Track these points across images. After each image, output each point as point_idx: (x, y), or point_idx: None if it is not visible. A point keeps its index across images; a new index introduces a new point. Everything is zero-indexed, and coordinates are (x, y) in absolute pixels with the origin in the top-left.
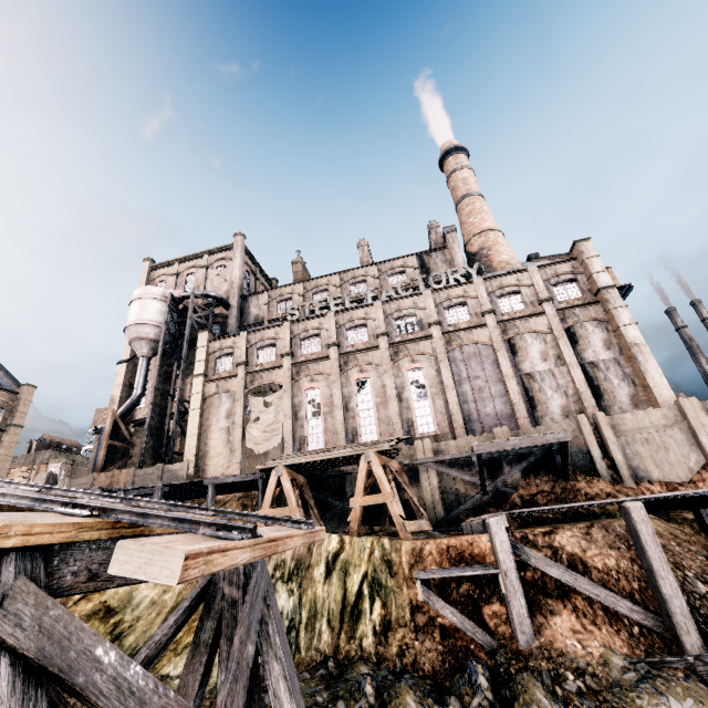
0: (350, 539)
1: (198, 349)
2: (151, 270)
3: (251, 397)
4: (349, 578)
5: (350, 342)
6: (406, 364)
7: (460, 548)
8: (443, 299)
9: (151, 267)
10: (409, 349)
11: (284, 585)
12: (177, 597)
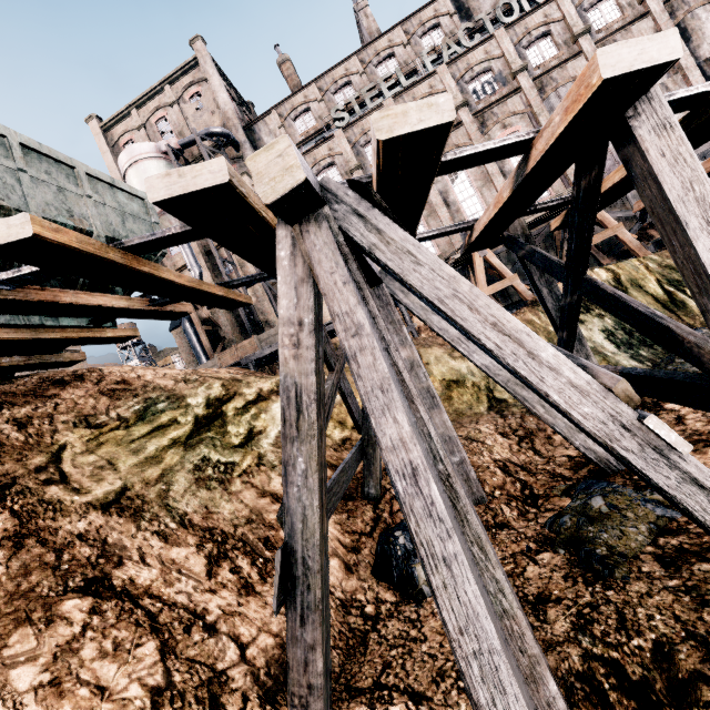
0: (615, 266)
1: None
2: (103, 132)
3: None
4: (645, 288)
5: None
6: (498, 133)
7: None
8: (520, 35)
9: (101, 127)
10: (497, 113)
11: (588, 315)
12: None
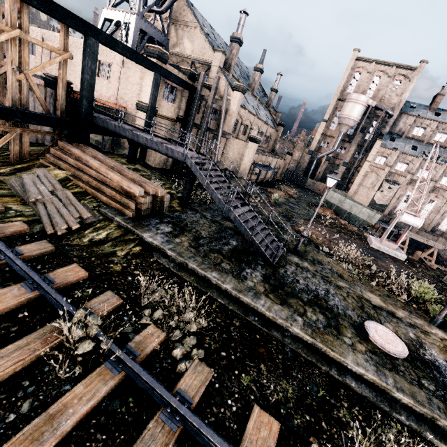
0: None
1: (373, 148)
2: (355, 59)
3: (385, 182)
4: None
5: (441, 182)
6: None
7: None
8: None
9: (357, 57)
10: None
11: None
12: None
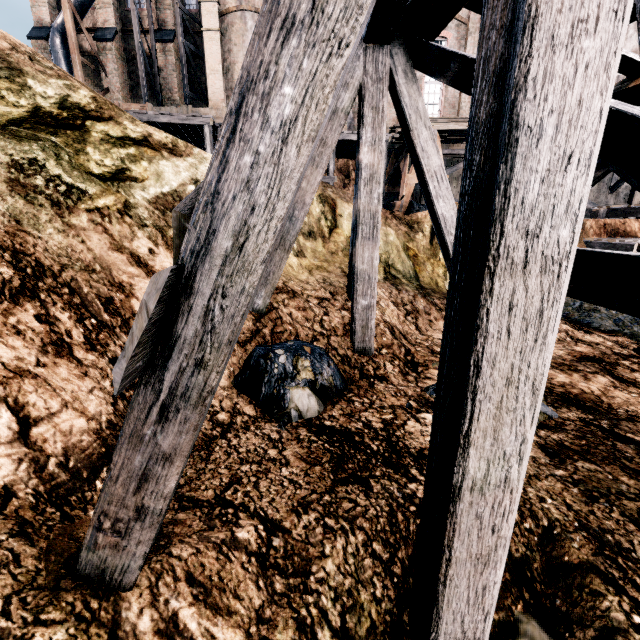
0: None
1: None
2: None
3: None
4: None
5: None
6: None
7: (614, 226)
8: None
9: None
10: None
11: None
12: (399, 240)
